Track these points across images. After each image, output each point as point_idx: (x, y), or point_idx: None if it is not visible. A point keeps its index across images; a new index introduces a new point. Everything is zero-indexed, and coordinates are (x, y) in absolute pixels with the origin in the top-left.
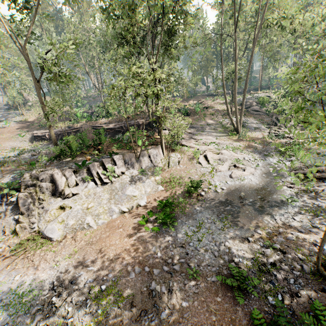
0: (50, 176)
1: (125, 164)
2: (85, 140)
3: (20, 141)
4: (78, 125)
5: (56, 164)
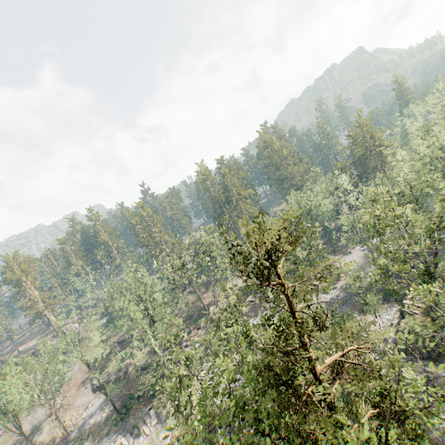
0: (120, 443)
1: (157, 414)
2: (133, 397)
3: (86, 394)
4: (125, 366)
5: (120, 427)
